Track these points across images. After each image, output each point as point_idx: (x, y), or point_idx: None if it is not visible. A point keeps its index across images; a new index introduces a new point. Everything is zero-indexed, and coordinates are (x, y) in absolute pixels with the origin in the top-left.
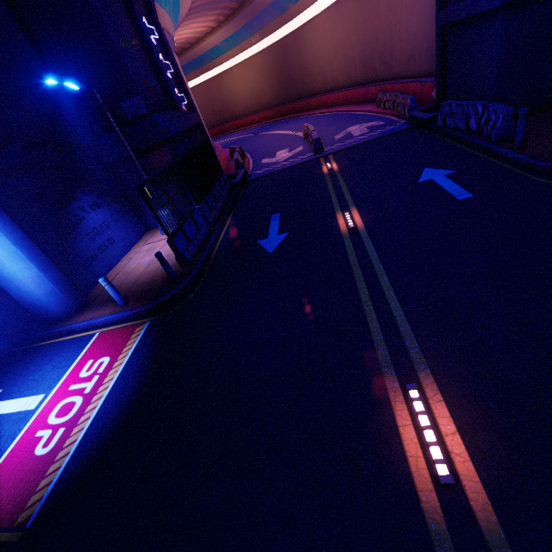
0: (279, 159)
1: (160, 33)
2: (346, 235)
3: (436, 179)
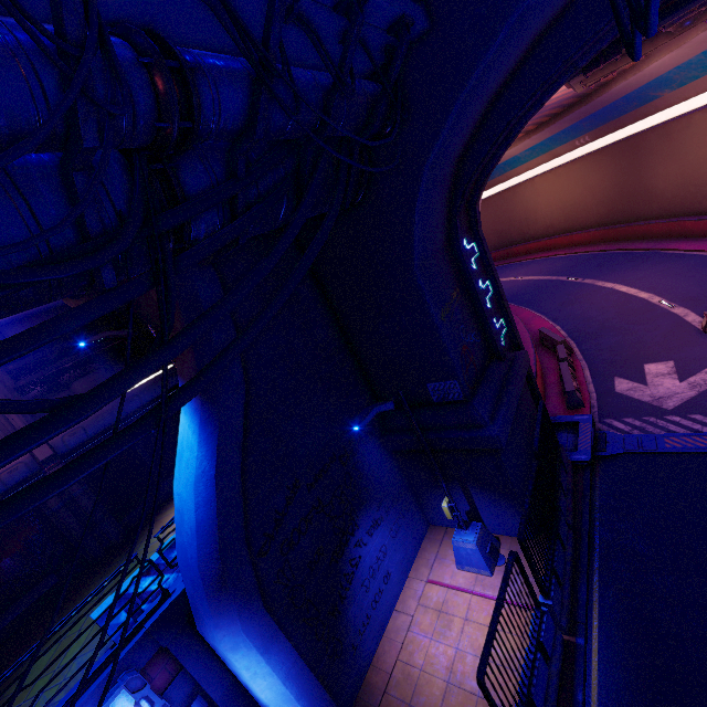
0: (662, 400)
1: (482, 246)
2: None
3: None
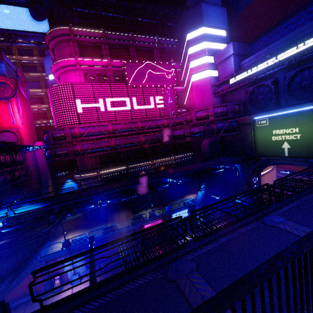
0: None
1: (259, 179)
2: None
3: None
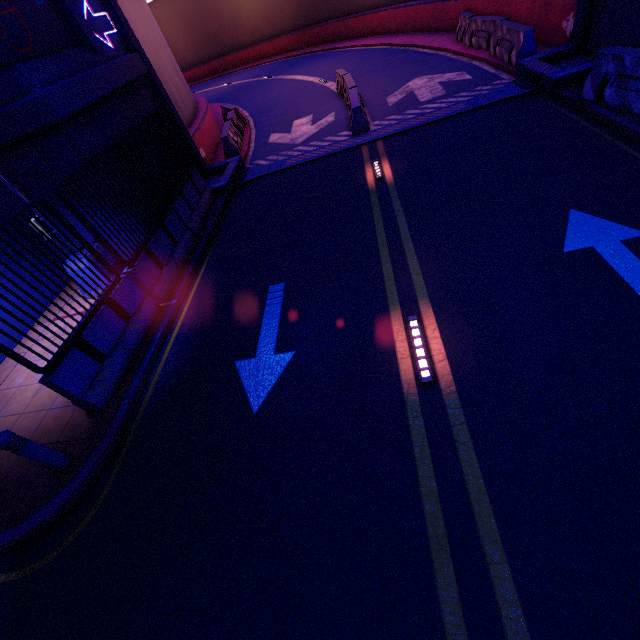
0: (296, 139)
1: None
2: (413, 399)
3: (606, 252)
